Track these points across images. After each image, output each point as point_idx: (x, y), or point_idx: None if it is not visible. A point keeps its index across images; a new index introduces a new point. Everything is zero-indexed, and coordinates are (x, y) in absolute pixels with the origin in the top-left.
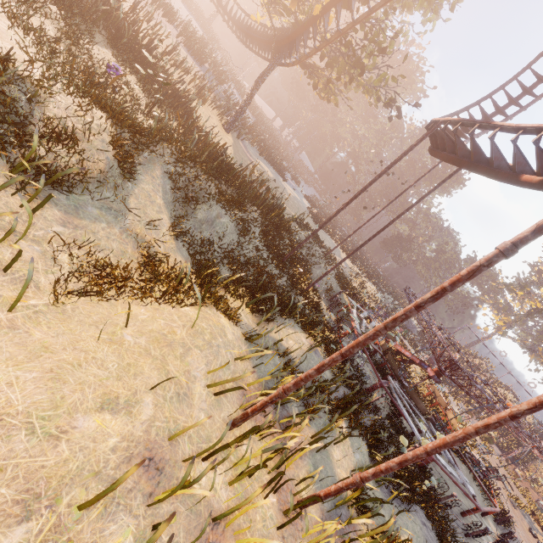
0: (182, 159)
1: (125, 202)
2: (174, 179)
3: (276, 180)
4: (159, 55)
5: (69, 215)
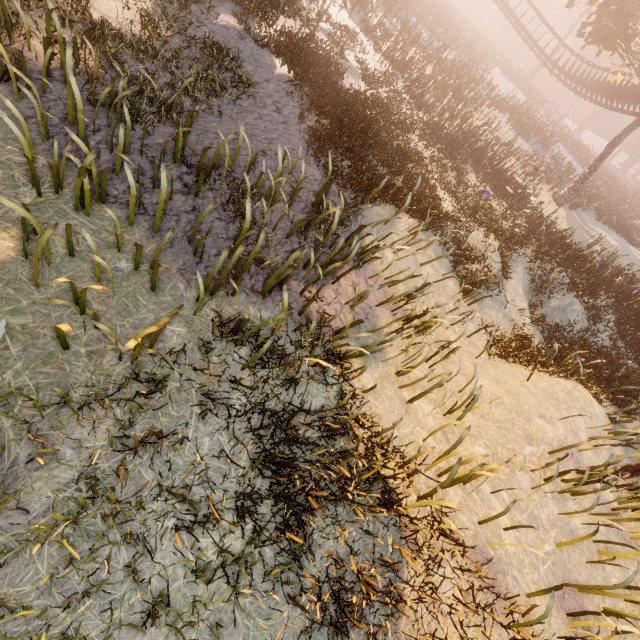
0: (539, 255)
1: (503, 295)
2: (531, 273)
3: (623, 250)
4: (501, 156)
5: (479, 306)
